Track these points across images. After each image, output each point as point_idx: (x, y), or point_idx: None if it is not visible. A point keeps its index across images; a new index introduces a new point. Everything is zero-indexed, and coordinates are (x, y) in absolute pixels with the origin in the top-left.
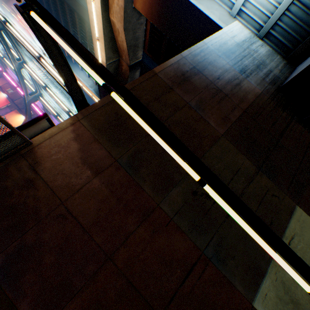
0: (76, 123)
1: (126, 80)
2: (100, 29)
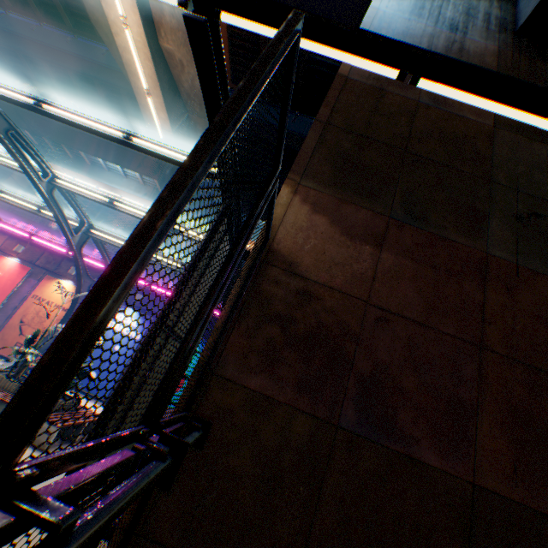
0: (297, 189)
1: None
2: (150, 72)
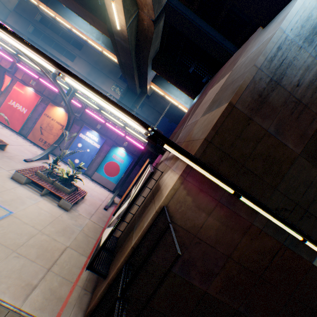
0: (183, 181)
1: (150, 38)
2: None
